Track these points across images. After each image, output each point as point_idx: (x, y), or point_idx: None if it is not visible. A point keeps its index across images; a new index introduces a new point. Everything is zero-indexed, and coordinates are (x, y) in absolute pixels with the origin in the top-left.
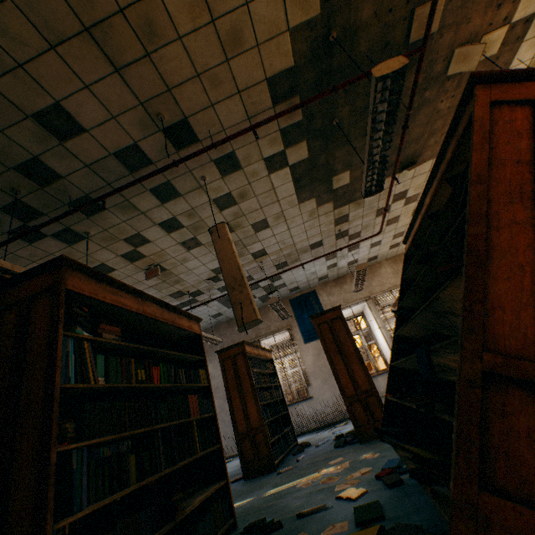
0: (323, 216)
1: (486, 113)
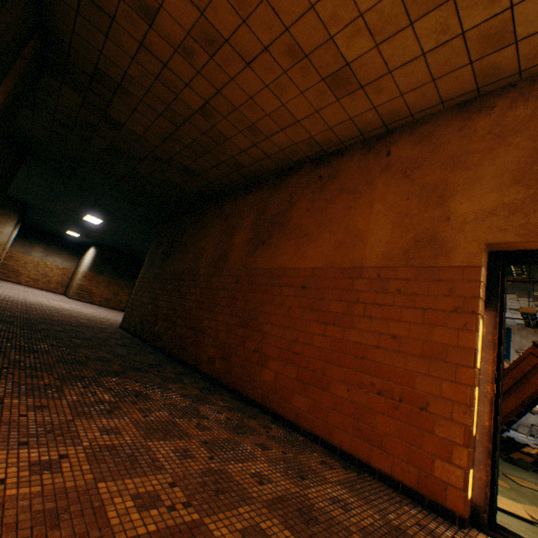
0: (522, 301)
1: (526, 354)
